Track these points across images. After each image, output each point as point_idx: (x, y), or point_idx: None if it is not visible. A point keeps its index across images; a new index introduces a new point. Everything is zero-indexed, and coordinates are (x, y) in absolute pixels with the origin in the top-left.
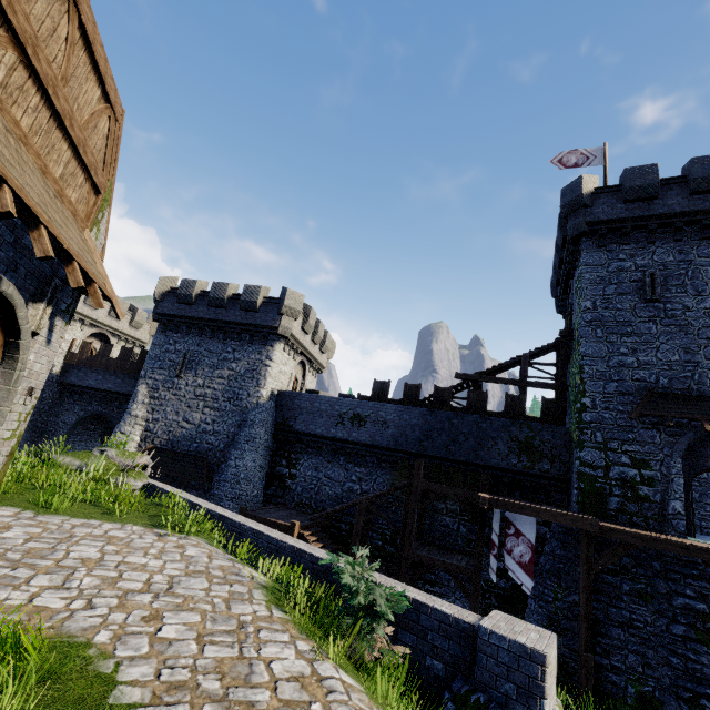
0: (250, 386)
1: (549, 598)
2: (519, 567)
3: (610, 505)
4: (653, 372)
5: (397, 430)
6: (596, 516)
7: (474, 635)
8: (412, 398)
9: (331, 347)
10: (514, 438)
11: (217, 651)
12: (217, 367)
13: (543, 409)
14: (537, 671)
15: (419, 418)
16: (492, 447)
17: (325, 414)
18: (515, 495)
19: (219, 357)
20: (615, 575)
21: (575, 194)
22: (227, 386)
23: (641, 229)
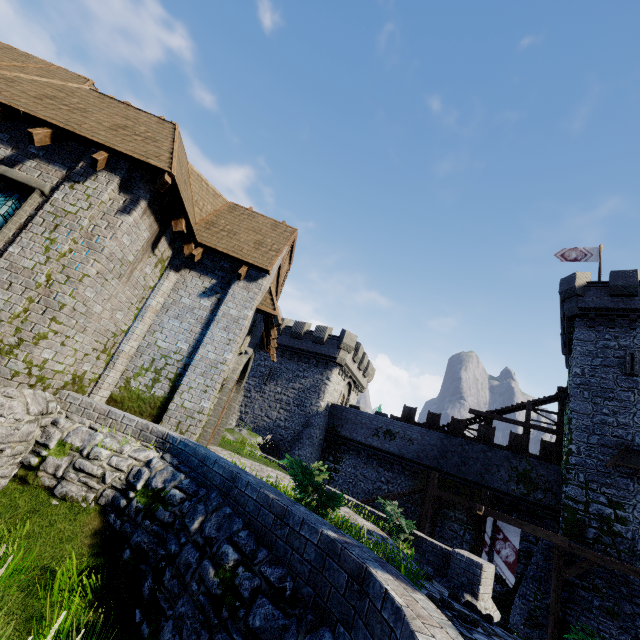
0: (313, 397)
1: (530, 598)
2: (505, 565)
3: (588, 534)
4: (630, 432)
5: (419, 447)
6: (576, 541)
7: (449, 555)
8: (433, 424)
9: (371, 373)
10: (514, 468)
11: (343, 513)
12: (292, 381)
13: (541, 449)
14: (478, 572)
15: (438, 440)
16: (495, 473)
17: (365, 426)
18: (513, 515)
19: (293, 374)
20: (587, 591)
21: (569, 286)
22: (297, 395)
23: (625, 317)
